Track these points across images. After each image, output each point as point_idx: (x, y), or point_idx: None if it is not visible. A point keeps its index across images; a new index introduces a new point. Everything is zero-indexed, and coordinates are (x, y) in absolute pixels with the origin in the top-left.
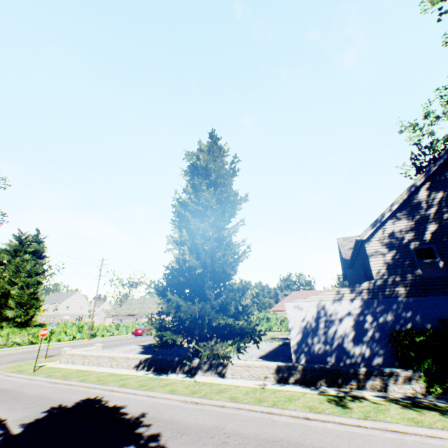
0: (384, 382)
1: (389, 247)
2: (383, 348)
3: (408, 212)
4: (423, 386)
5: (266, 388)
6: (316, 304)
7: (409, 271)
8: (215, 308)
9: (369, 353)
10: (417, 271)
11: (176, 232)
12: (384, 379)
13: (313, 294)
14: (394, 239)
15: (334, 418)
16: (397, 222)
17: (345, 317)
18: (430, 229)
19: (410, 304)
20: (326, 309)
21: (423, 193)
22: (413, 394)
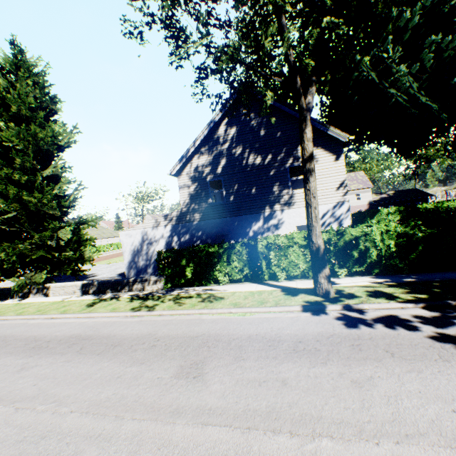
0: (143, 285)
1: (194, 180)
2: None
3: (210, 147)
4: (163, 285)
5: (64, 300)
6: (142, 232)
7: (204, 201)
8: (40, 245)
9: None
10: (209, 201)
11: None
12: (144, 283)
13: None
14: (198, 173)
15: (67, 316)
16: (202, 157)
17: (160, 240)
18: (222, 163)
19: (202, 226)
20: (148, 235)
21: (222, 129)
22: (157, 290)
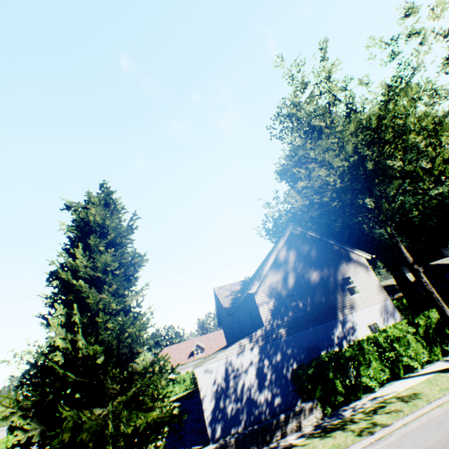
0: (298, 420)
1: (270, 296)
2: (279, 387)
3: (277, 267)
4: (320, 411)
5: None
6: (224, 362)
7: (285, 314)
8: (123, 405)
9: (271, 396)
10: (289, 313)
11: (60, 309)
12: (298, 417)
13: (185, 345)
14: (272, 289)
15: None
16: (272, 275)
17: (249, 367)
18: (291, 279)
19: (290, 341)
20: (233, 364)
21: (283, 253)
22: (317, 421)
